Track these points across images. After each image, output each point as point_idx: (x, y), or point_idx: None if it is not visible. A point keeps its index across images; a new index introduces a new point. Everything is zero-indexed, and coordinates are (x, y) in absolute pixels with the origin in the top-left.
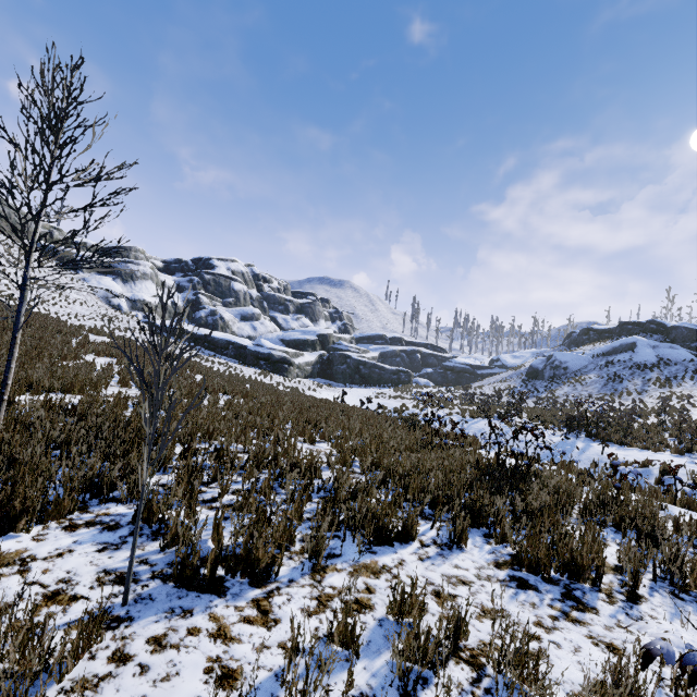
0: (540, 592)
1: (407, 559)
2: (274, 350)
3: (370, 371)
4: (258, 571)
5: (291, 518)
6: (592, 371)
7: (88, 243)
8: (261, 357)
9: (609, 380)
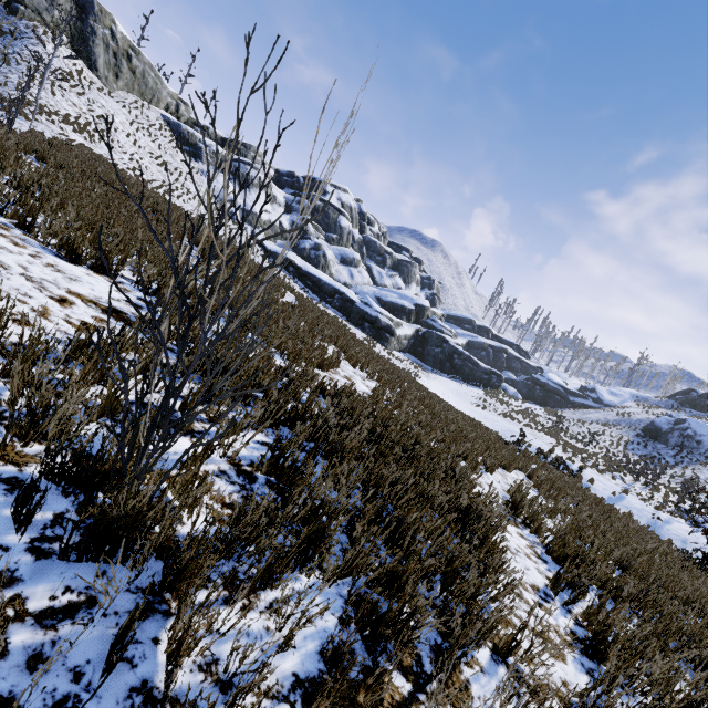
0: None
1: None
2: (382, 314)
3: (463, 364)
4: None
5: None
6: None
7: (211, 128)
8: (368, 319)
9: None
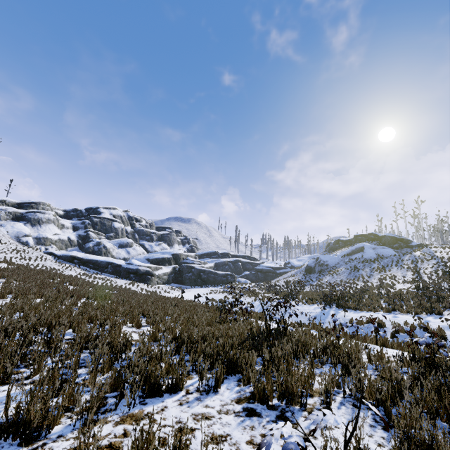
0: (261, 417)
1: (170, 405)
2: (141, 266)
3: (208, 276)
4: (30, 431)
5: (78, 384)
6: (342, 266)
7: (7, 200)
8: (131, 272)
9: (351, 270)
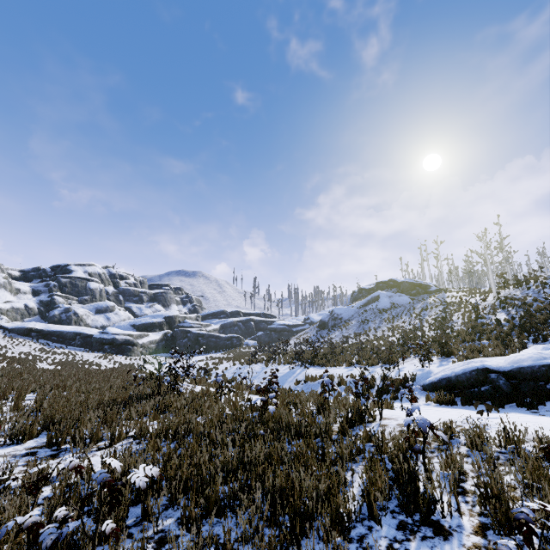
0: (34, 456)
1: None
2: (119, 334)
3: (208, 341)
4: None
5: None
6: (355, 318)
7: None
8: (106, 342)
9: (362, 323)
